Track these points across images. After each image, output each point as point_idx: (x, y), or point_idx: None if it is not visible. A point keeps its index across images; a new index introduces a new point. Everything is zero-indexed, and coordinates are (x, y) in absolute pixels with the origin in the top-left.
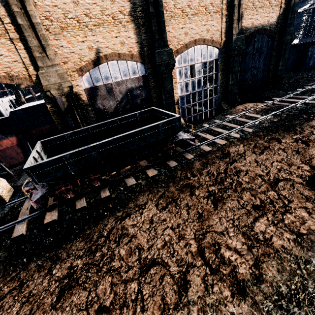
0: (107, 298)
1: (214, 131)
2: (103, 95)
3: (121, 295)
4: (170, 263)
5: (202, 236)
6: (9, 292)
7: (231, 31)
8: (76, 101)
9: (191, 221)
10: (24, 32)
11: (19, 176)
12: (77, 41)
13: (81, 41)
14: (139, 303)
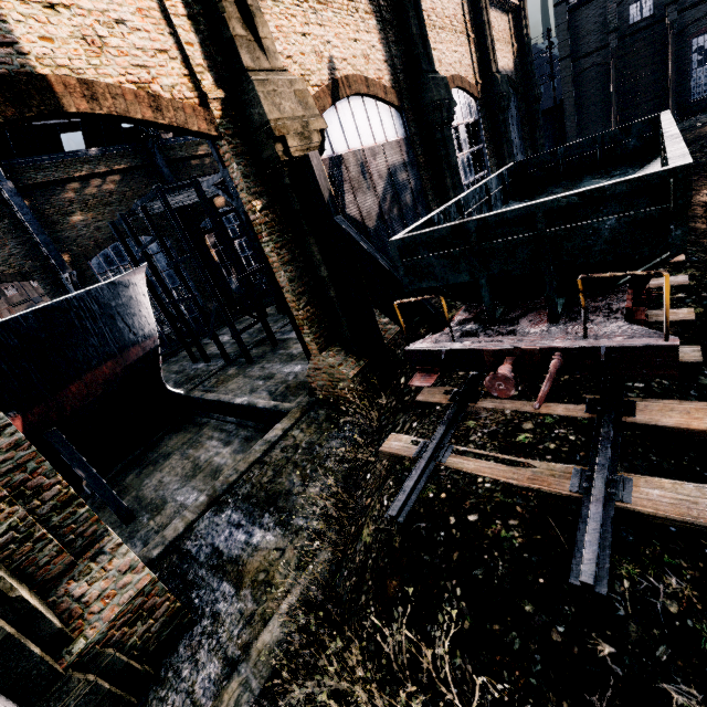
0: None
1: None
2: (353, 179)
3: None
4: None
5: None
6: None
7: (488, 67)
8: None
9: None
10: None
11: None
12: (293, 31)
13: (301, 32)
14: None
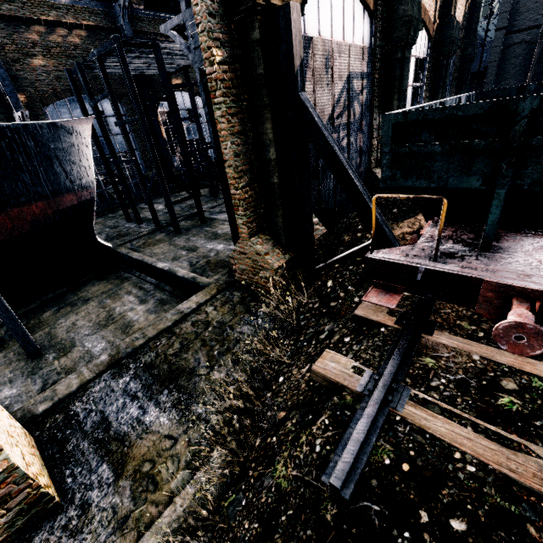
0: None
1: None
2: (316, 69)
3: None
4: None
5: None
6: None
7: (448, 8)
8: None
9: None
10: None
11: None
12: None
13: None
14: None
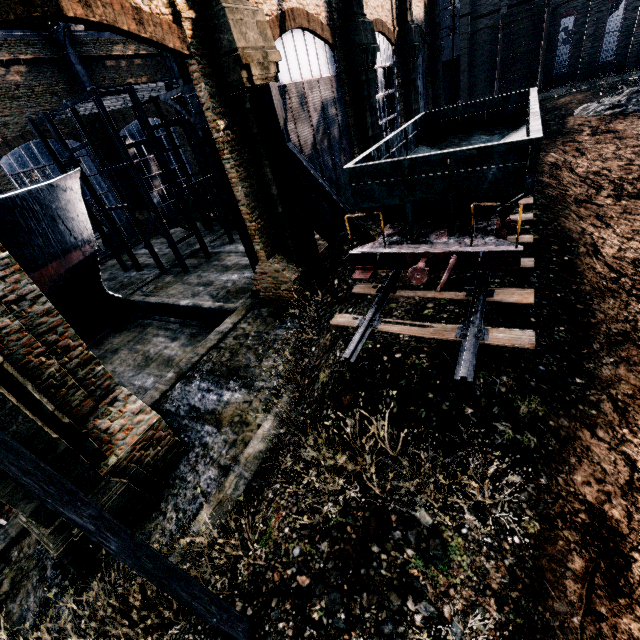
0: None
1: None
2: (294, 109)
3: None
4: None
5: None
6: None
7: (404, 15)
8: None
9: None
10: None
11: None
12: None
13: None
14: None
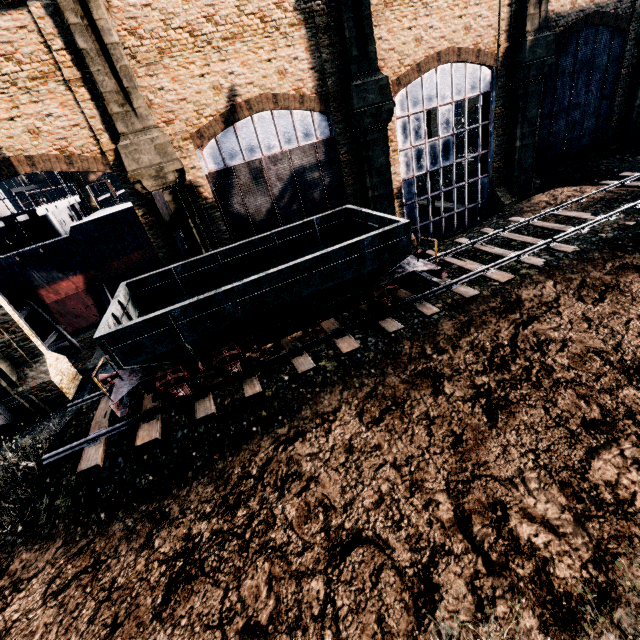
0: (261, 606)
1: (484, 253)
2: (243, 185)
3: (290, 603)
4: (394, 541)
5: (464, 487)
6: (76, 577)
7: (522, 25)
8: (192, 199)
9: (438, 452)
10: (89, 64)
11: (91, 350)
12: (191, 76)
13: (200, 74)
14: (329, 626)
